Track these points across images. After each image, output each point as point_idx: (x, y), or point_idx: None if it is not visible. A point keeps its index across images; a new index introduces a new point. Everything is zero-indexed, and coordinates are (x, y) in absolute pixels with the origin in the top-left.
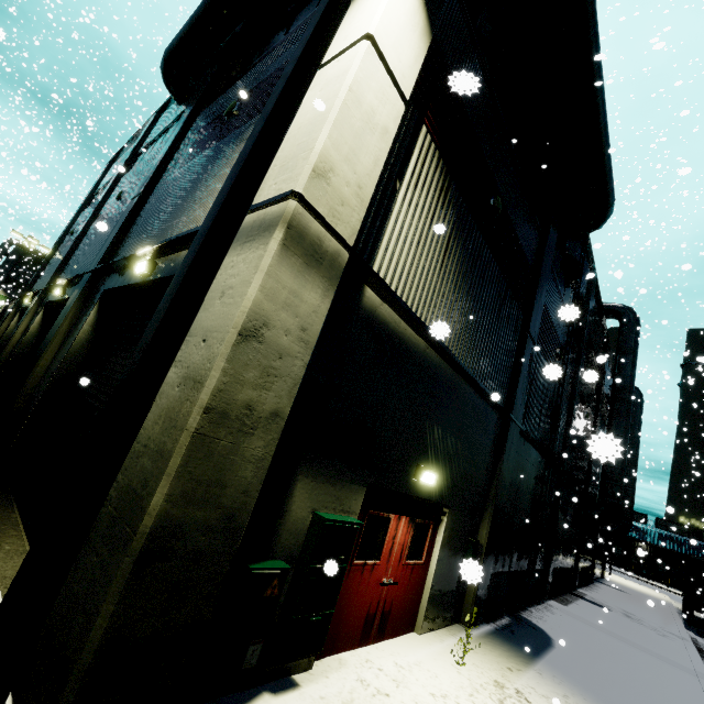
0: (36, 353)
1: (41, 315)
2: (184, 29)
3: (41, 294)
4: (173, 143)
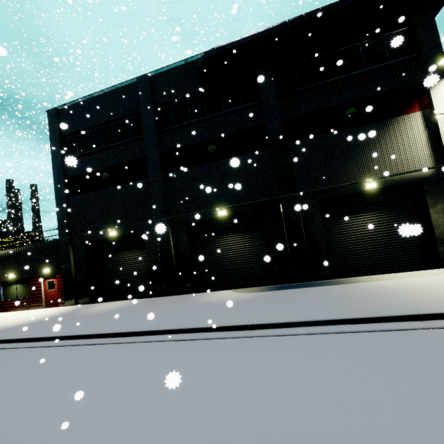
0: (289, 238)
1: (186, 232)
2: (245, 43)
3: (168, 221)
4: (283, 120)
